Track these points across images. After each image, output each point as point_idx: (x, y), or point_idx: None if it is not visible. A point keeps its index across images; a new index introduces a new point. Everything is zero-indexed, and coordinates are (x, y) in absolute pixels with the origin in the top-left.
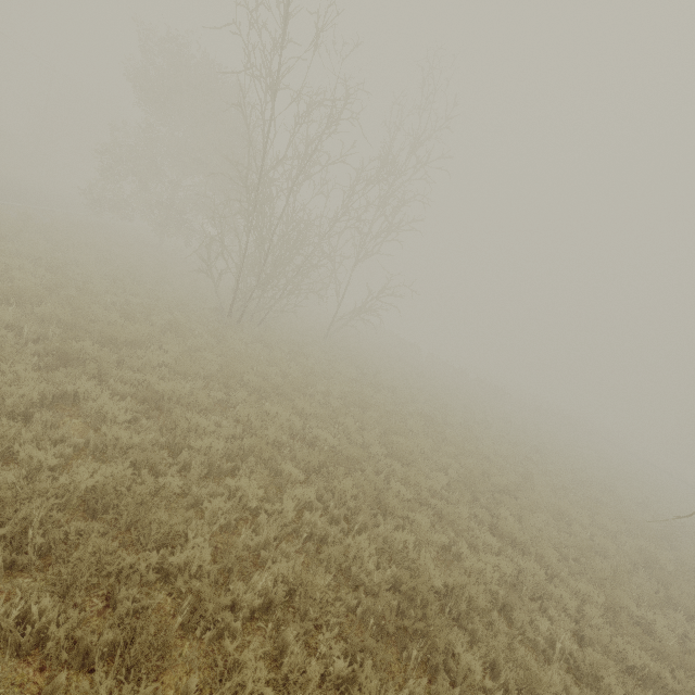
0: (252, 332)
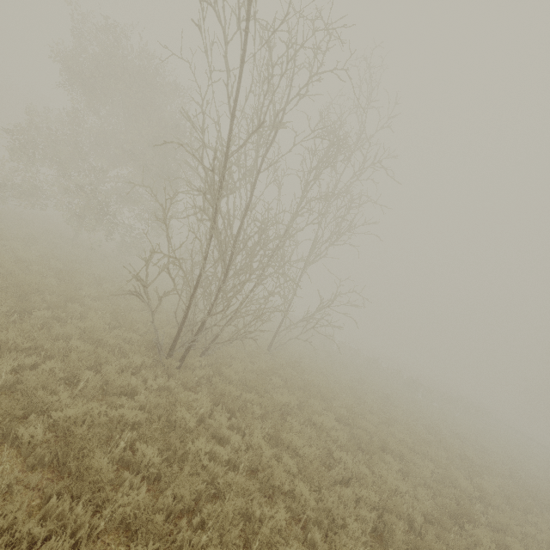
0: (200, 375)
